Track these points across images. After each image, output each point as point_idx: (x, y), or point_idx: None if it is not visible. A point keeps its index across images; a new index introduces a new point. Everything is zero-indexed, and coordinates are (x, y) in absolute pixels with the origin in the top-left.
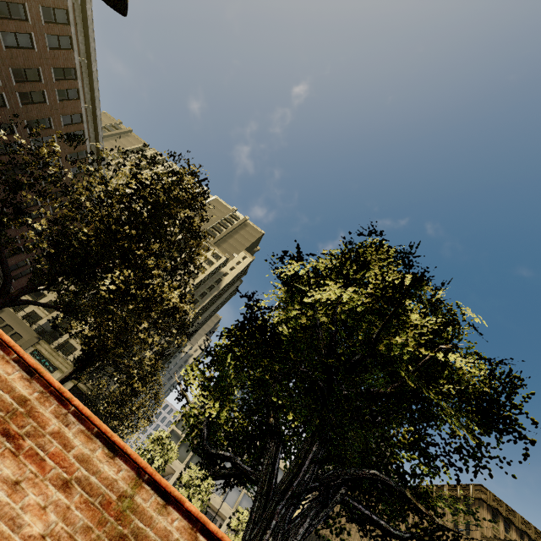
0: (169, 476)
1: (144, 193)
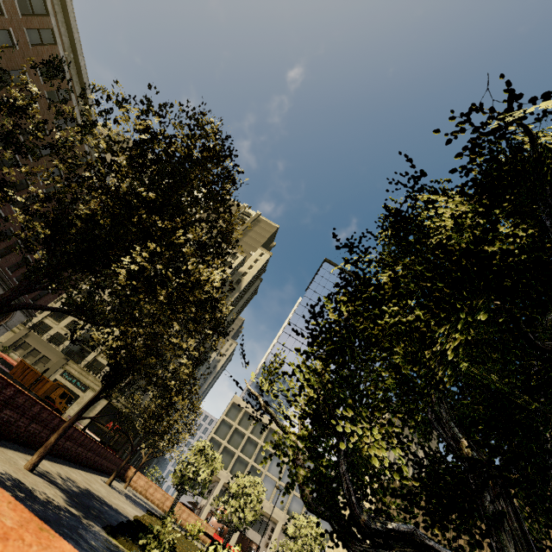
0: (214, 484)
1: (157, 148)
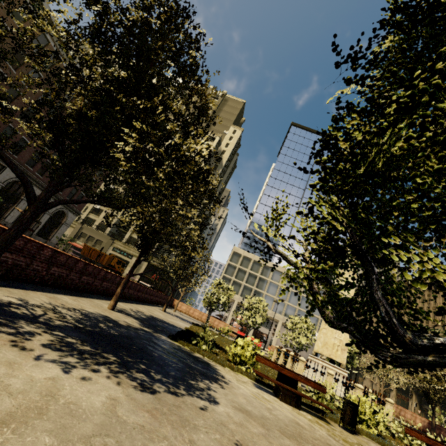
0: (231, 303)
1: (113, 20)
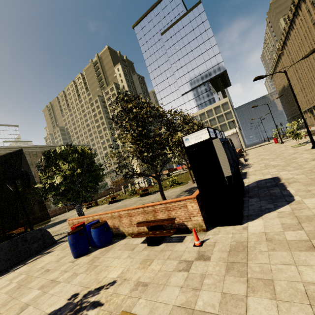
0: None
1: None
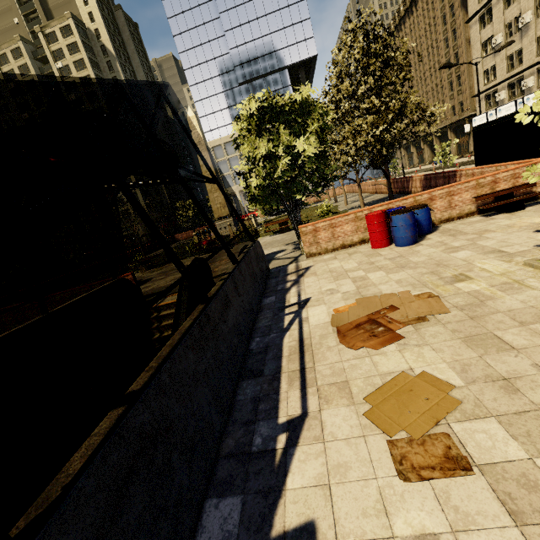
0: None
1: None
